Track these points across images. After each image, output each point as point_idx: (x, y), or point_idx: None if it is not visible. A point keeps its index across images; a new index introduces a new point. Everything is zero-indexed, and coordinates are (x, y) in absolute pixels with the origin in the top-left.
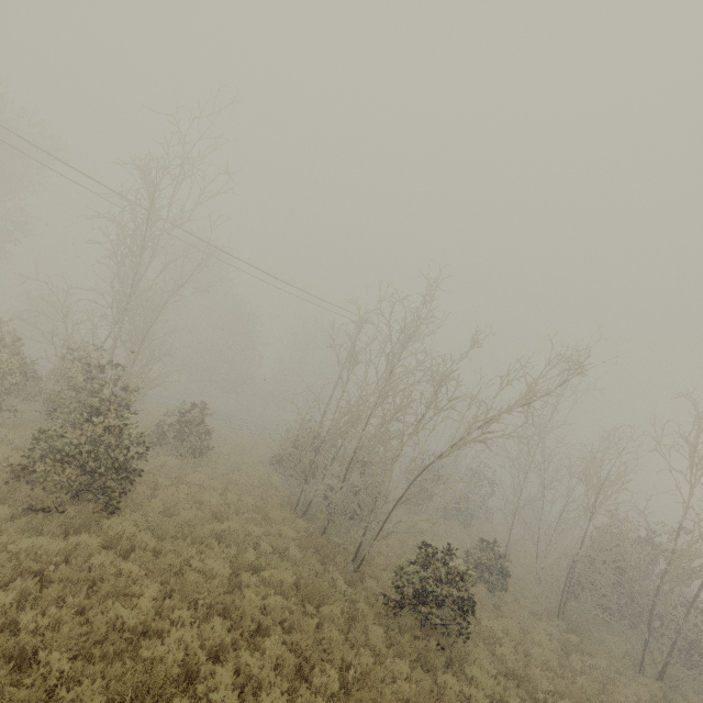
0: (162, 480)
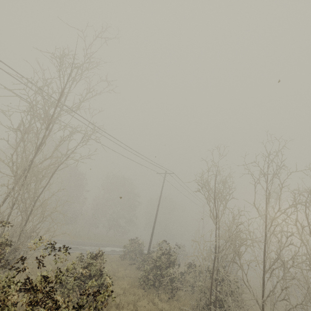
0: None
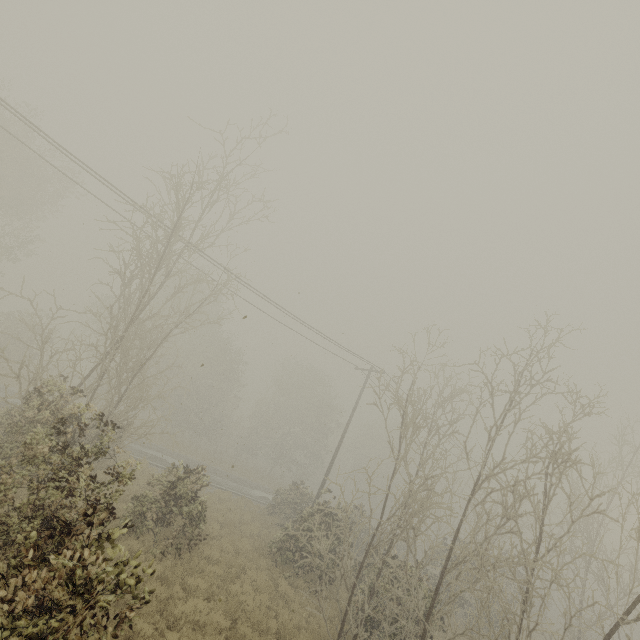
0: (140, 625)
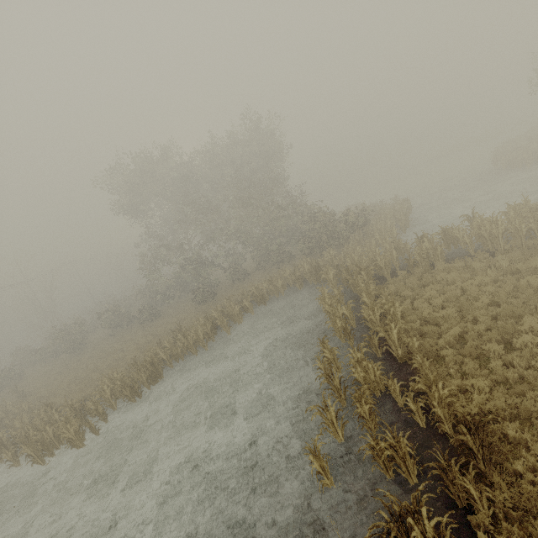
0: None
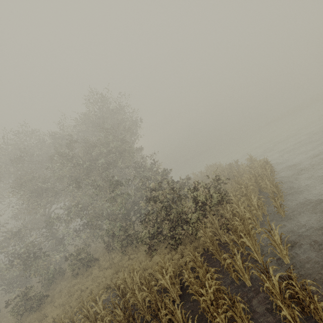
0: None
